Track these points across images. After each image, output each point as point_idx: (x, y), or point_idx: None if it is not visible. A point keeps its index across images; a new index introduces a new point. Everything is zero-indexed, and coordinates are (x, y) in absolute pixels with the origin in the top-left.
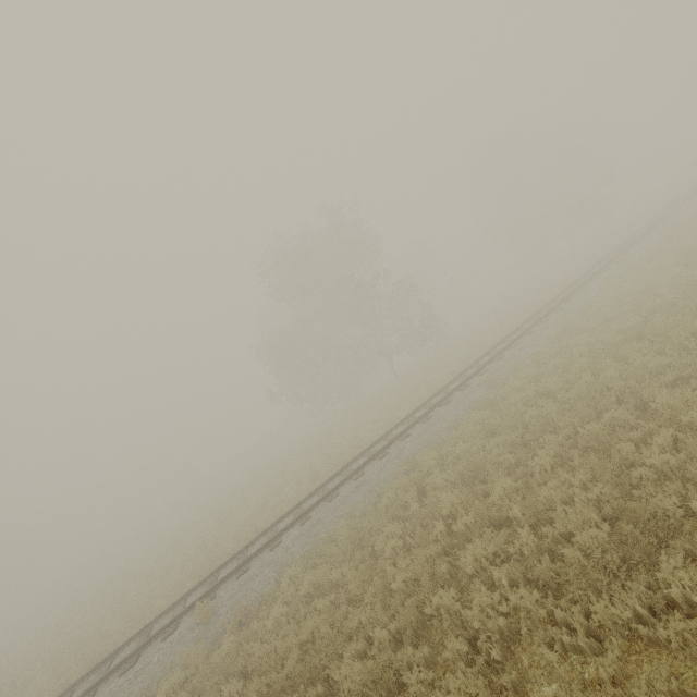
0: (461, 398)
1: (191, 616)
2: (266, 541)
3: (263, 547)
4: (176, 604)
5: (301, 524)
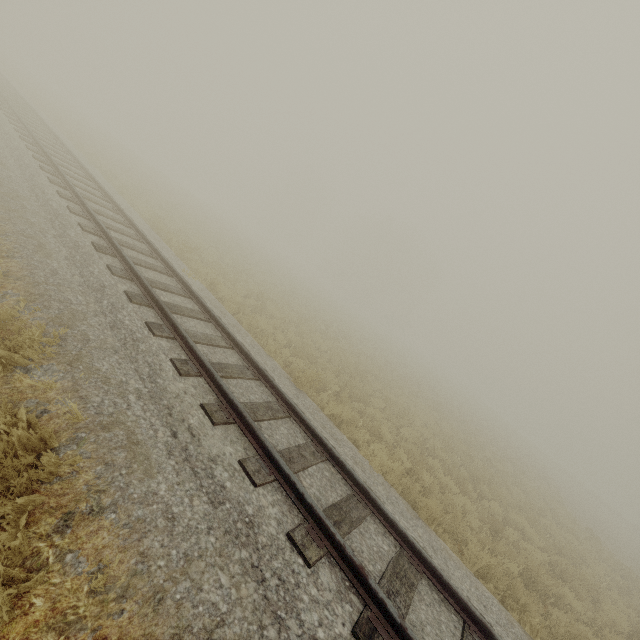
0: None
1: None
2: None
3: None
4: None
5: None
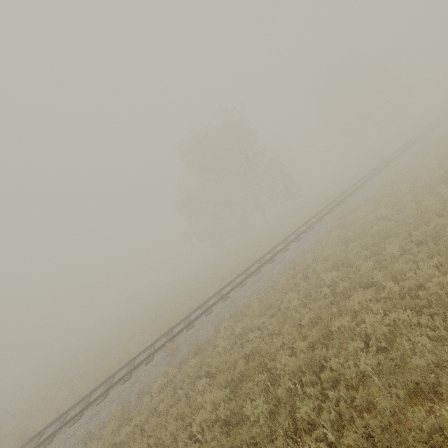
0: (320, 226)
1: (161, 352)
2: (203, 311)
3: (201, 314)
4: (148, 348)
5: (224, 300)
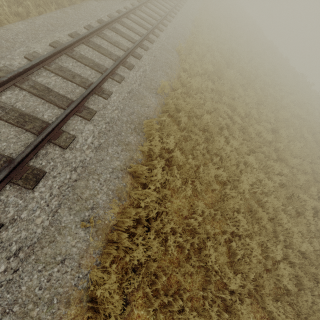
0: None
1: None
2: None
3: None
4: None
5: None
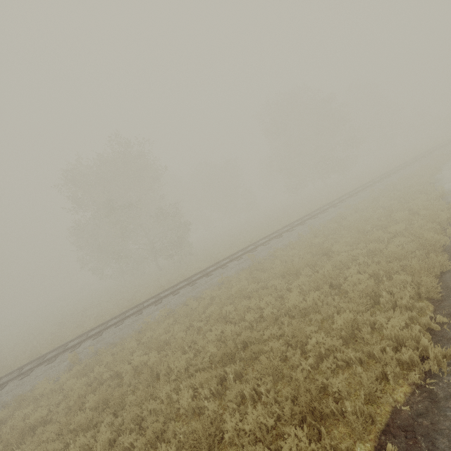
0: (56, 363)
1: None
2: None
3: None
4: None
5: None
